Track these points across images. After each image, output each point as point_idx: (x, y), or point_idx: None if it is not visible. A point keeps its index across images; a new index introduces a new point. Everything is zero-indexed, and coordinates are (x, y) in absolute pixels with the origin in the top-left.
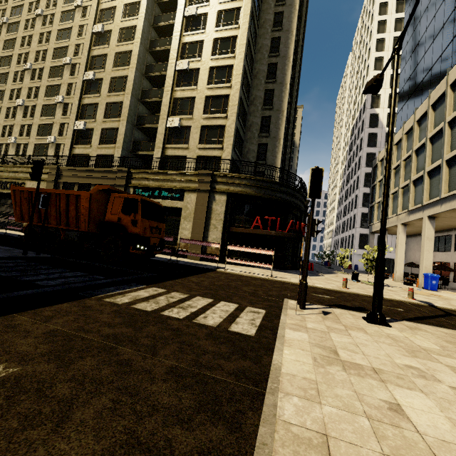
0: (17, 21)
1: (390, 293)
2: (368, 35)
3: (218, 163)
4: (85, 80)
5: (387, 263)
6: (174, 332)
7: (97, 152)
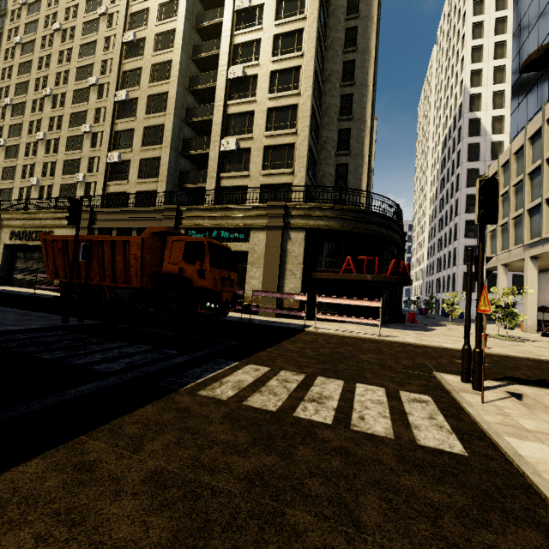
0: (32, 40)
1: (548, 352)
2: (460, 19)
3: (291, 191)
4: (117, 102)
5: None
6: (345, 458)
7: (136, 188)
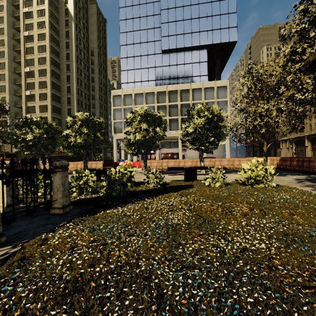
0: None
1: None
2: None
3: None
4: None
5: None
6: None
7: None
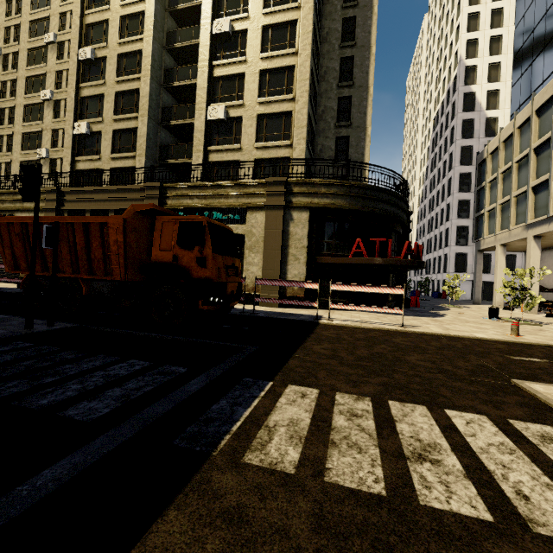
0: None
1: None
2: None
3: (293, 165)
4: (81, 62)
5: (490, 288)
6: None
7: (110, 164)
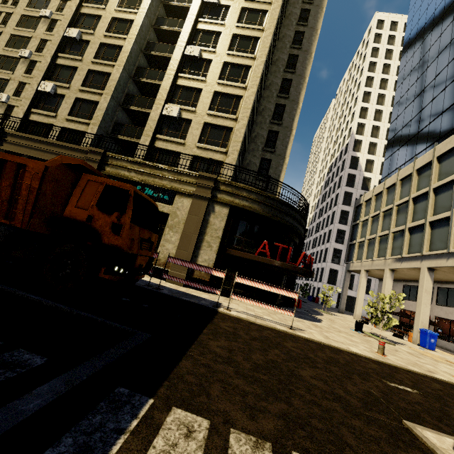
0: None
1: (428, 365)
2: (356, 86)
3: (224, 168)
4: (66, 37)
5: (350, 301)
6: None
7: (63, 123)
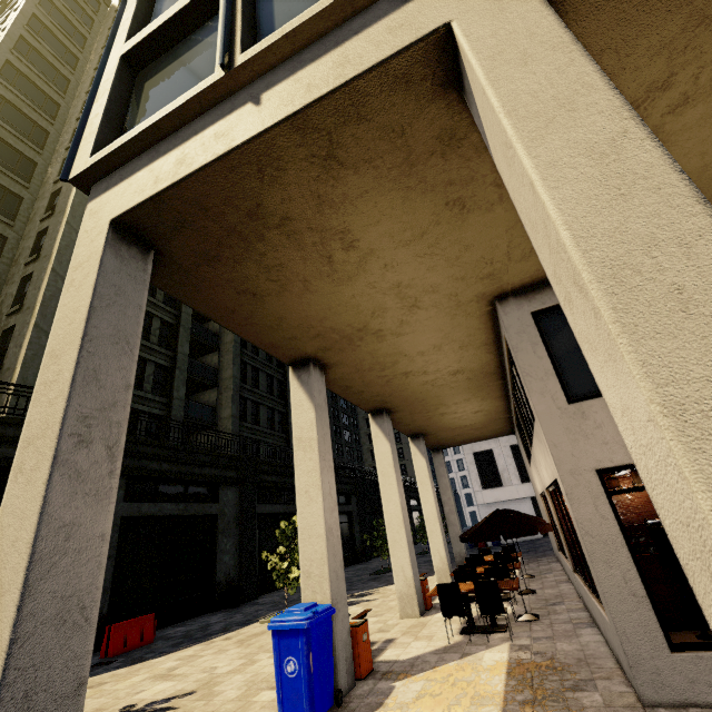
0: None
1: None
2: None
3: None
4: None
5: None
6: None
7: None
